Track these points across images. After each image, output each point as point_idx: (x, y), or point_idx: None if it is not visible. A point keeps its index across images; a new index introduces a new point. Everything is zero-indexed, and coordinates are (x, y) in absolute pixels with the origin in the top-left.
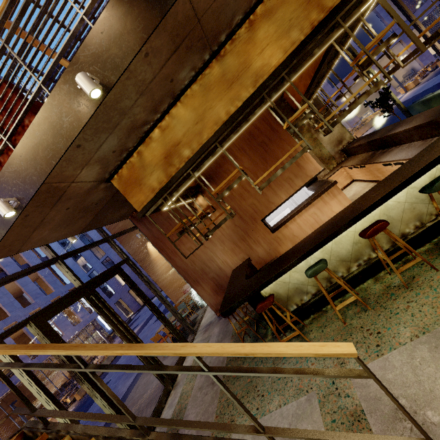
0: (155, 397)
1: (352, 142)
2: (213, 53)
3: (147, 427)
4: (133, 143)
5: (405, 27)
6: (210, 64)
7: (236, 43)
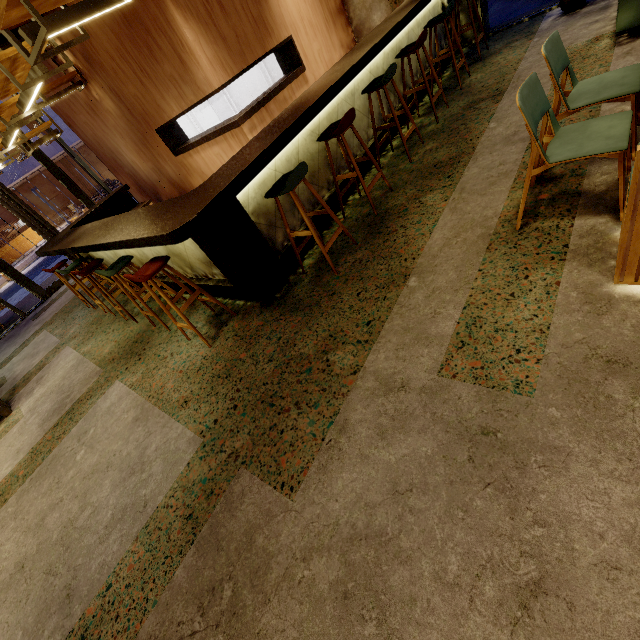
0: None
1: None
2: None
3: (47, 289)
4: None
5: None
6: None
7: None
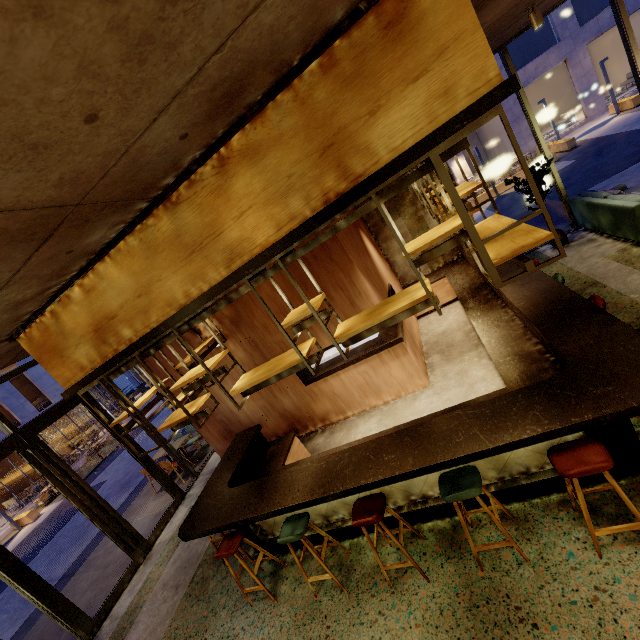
0: (125, 562)
1: None
2: (156, 198)
3: (96, 617)
4: (37, 305)
5: (478, 241)
6: (155, 212)
7: (197, 188)
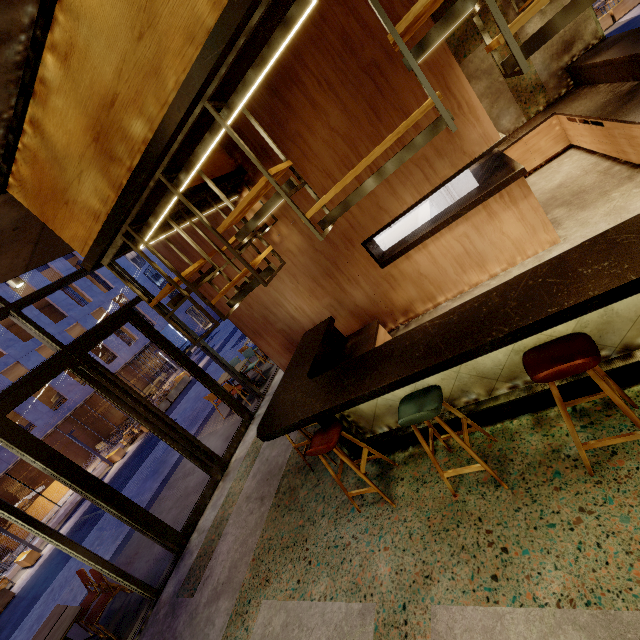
0: (203, 481)
1: (595, 48)
2: None
3: (183, 530)
4: (2, 99)
5: None
6: None
7: None
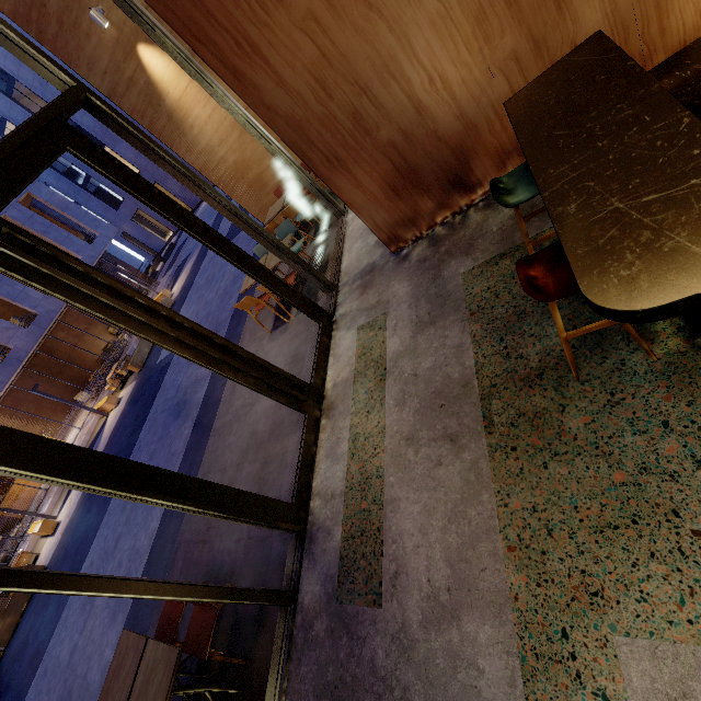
0: (282, 421)
1: None
2: None
3: (295, 500)
4: None
5: None
6: None
7: None
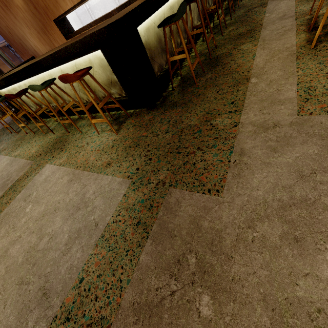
0: None
1: None
2: None
3: None
4: None
5: None
6: None
7: None
